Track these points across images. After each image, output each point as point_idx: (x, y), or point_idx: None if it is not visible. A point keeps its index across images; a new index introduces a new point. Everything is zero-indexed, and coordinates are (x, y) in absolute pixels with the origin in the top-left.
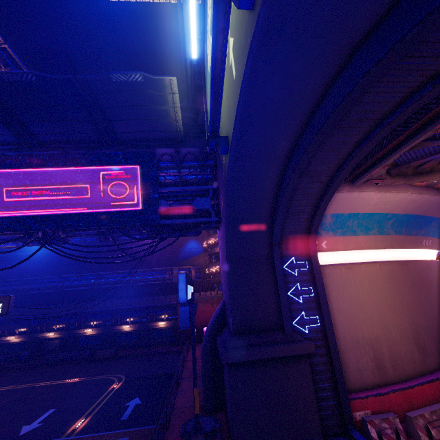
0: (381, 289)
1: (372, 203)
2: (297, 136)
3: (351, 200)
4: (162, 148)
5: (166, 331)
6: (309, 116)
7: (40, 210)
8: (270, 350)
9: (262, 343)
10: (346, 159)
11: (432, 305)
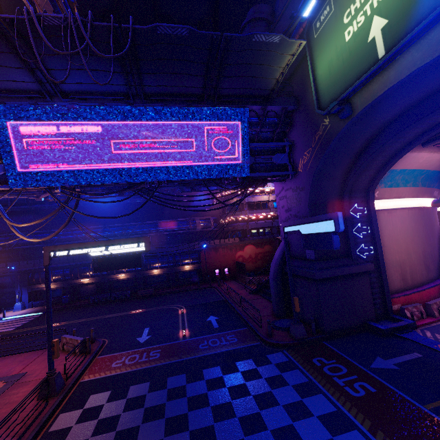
0: (408, 227)
1: (420, 162)
2: (409, 107)
3: (409, 159)
4: (252, 105)
5: (191, 273)
6: (432, 93)
7: (147, 162)
8: (346, 269)
9: (338, 265)
10: (433, 127)
11: (434, 239)
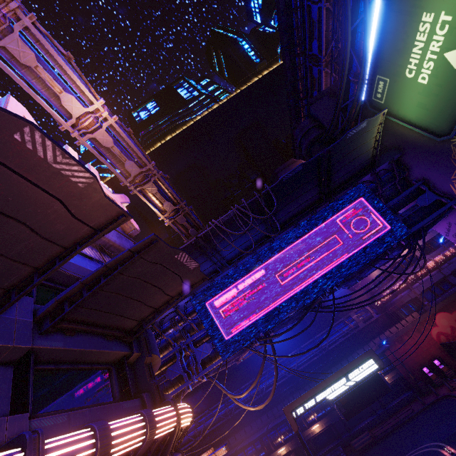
0: None
1: None
2: None
3: None
4: (362, 178)
5: (393, 388)
6: None
7: (311, 276)
8: None
9: None
10: None
11: None
